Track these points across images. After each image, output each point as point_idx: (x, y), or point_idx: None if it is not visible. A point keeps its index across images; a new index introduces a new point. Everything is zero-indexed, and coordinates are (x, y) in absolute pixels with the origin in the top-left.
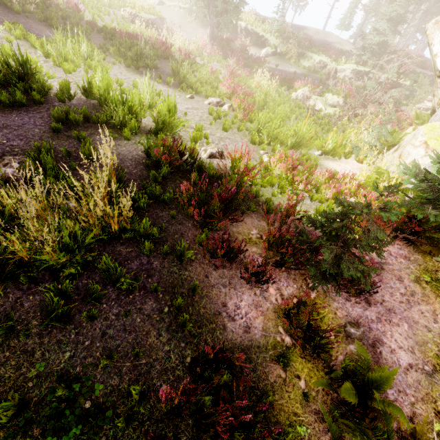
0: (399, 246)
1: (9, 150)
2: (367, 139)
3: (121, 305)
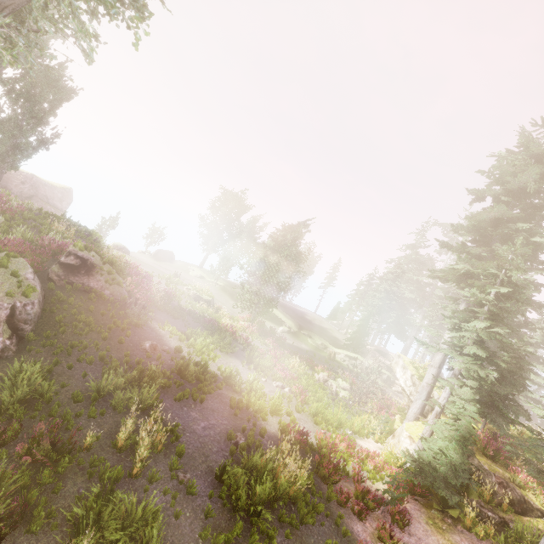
0: (414, 503)
1: (226, 427)
2: (377, 425)
3: (317, 521)
